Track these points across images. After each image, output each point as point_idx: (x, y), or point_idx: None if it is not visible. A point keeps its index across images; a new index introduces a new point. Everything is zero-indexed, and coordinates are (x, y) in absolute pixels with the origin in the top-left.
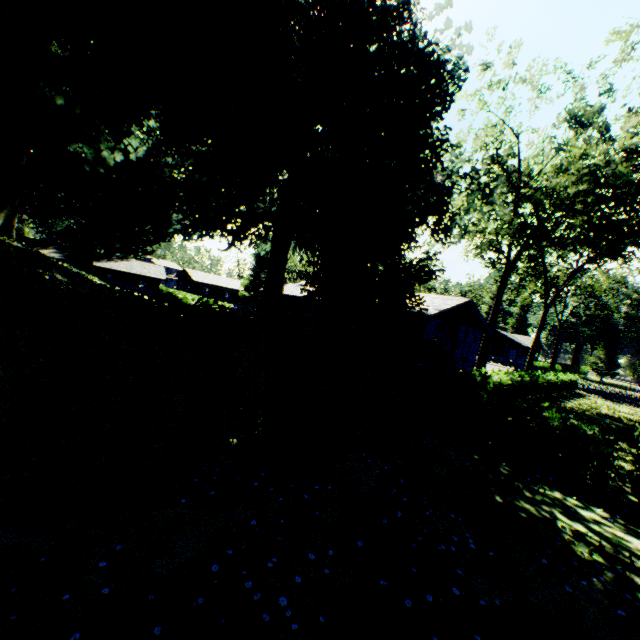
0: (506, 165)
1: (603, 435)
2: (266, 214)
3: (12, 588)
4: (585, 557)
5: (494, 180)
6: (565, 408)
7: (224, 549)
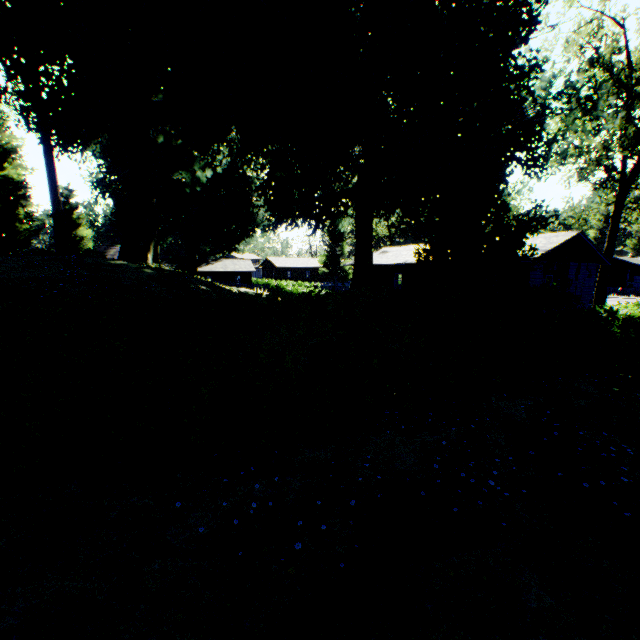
0: (609, 63)
1: None
2: (344, 192)
3: (328, 475)
4: None
5: (597, 90)
6: None
7: (433, 457)
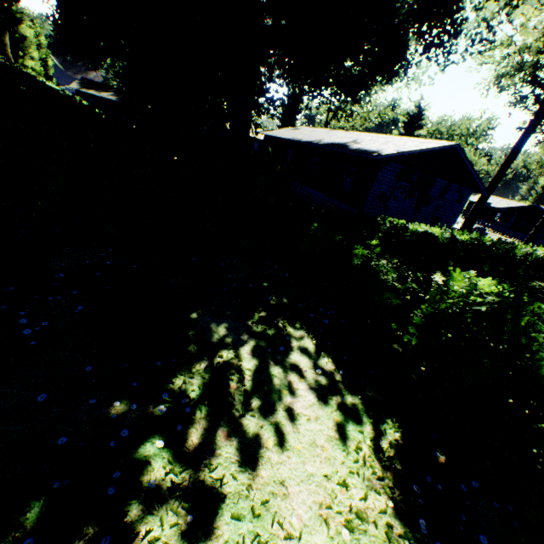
0: None
1: (395, 282)
2: None
3: None
4: (174, 386)
5: None
6: (531, 286)
7: None
